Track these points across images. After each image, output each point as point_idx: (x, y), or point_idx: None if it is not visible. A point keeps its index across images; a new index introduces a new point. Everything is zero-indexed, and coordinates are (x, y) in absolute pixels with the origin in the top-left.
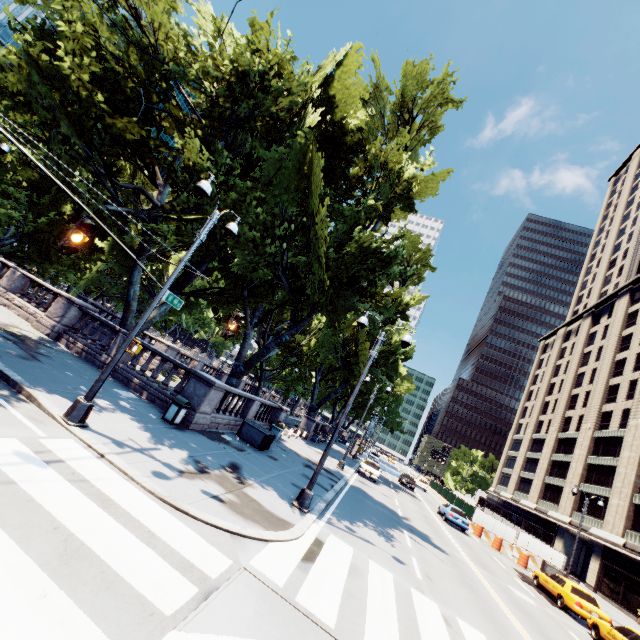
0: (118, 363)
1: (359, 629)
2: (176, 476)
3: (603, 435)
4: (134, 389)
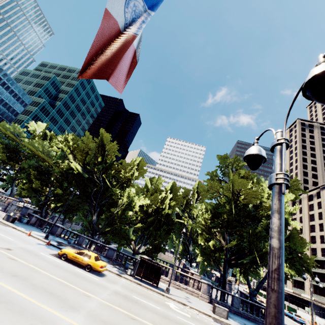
0: (239, 310)
1: None
2: None
3: (315, 259)
4: (252, 321)
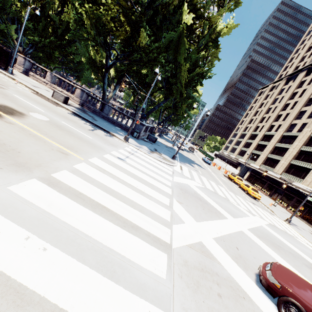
0: (108, 116)
1: (194, 179)
2: (151, 153)
3: (268, 134)
4: (117, 125)
